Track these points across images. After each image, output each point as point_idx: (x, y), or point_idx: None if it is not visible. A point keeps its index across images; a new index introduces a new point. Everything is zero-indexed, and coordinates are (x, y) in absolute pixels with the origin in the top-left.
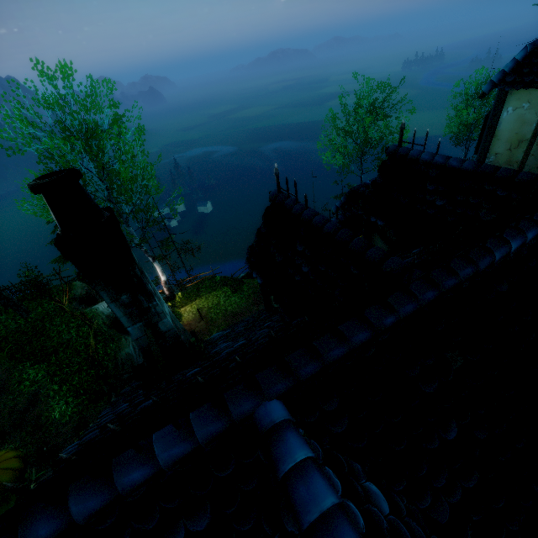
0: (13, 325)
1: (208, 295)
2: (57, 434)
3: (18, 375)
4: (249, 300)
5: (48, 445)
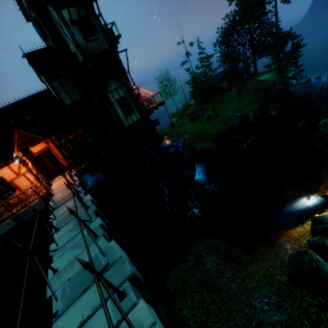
0: None
1: None
2: None
3: None
4: None
5: None
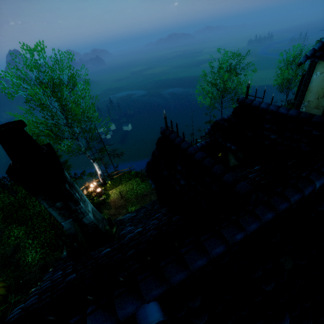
0: (7, 201)
1: (126, 183)
2: (29, 272)
3: (8, 233)
4: (151, 186)
5: (23, 279)
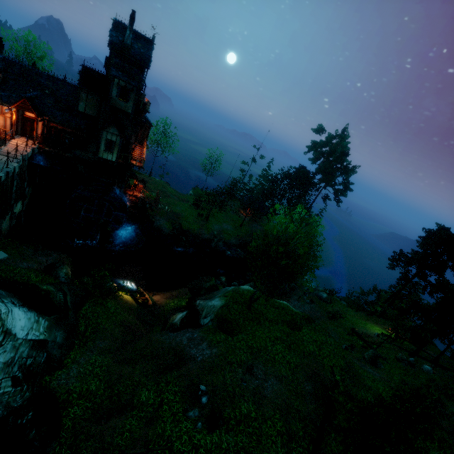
0: None
1: None
2: None
3: None
4: None
5: None
